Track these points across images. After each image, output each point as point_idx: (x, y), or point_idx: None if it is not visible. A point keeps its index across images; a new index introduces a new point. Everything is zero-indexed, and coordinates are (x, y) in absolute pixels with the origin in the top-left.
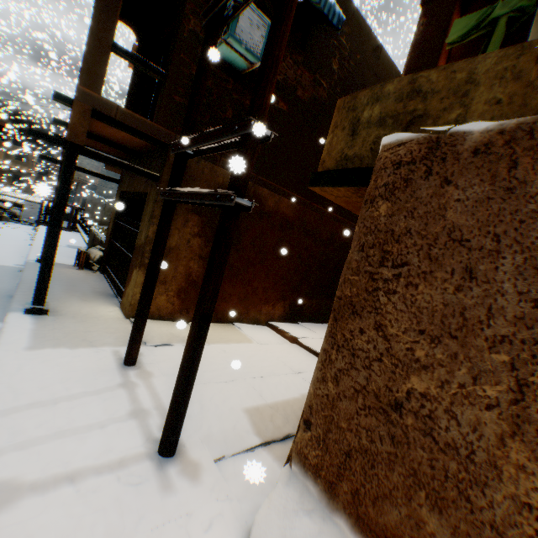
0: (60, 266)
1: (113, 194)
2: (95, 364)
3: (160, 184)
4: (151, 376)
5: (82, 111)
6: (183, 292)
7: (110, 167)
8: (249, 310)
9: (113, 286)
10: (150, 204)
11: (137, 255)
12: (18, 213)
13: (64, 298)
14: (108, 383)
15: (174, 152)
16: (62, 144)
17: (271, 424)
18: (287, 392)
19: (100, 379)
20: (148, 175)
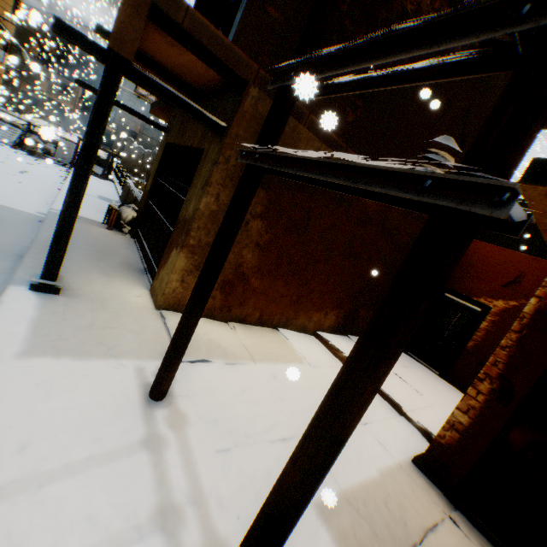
0: (86, 221)
1: (153, 145)
2: (110, 393)
3: (225, 139)
4: (186, 422)
5: (136, 4)
6: (228, 286)
7: (155, 112)
8: (298, 315)
9: (144, 258)
10: (207, 166)
11: (180, 230)
12: (52, 150)
13: (84, 268)
14: (124, 437)
15: (277, 85)
16: (101, 54)
17: (357, 545)
18: (361, 466)
19: (114, 427)
20: (211, 123)
